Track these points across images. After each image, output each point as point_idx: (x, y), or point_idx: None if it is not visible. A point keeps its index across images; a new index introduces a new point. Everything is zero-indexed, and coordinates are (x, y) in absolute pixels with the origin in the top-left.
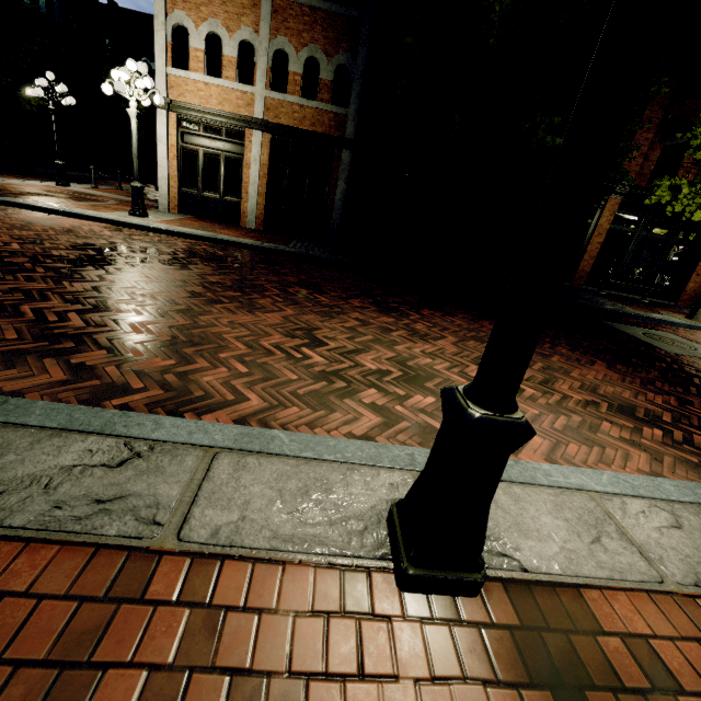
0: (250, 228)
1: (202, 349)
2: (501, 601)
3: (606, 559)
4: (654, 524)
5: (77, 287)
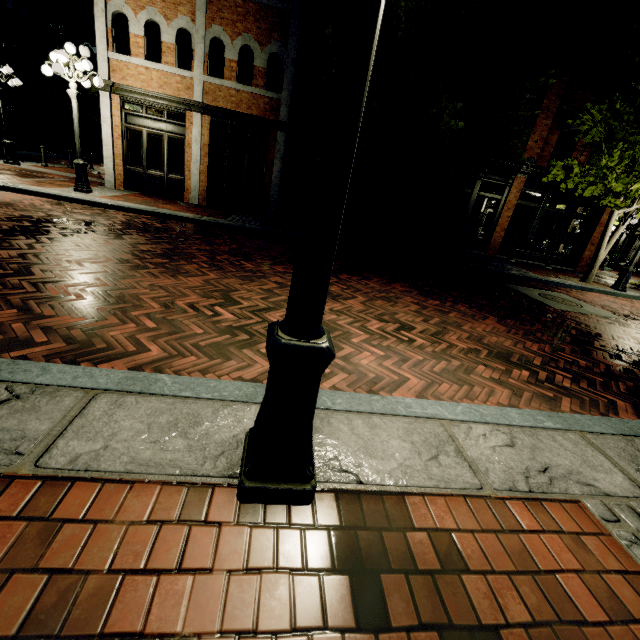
0: (193, 203)
1: (115, 308)
2: (331, 508)
3: (437, 472)
4: (491, 444)
5: (2, 254)
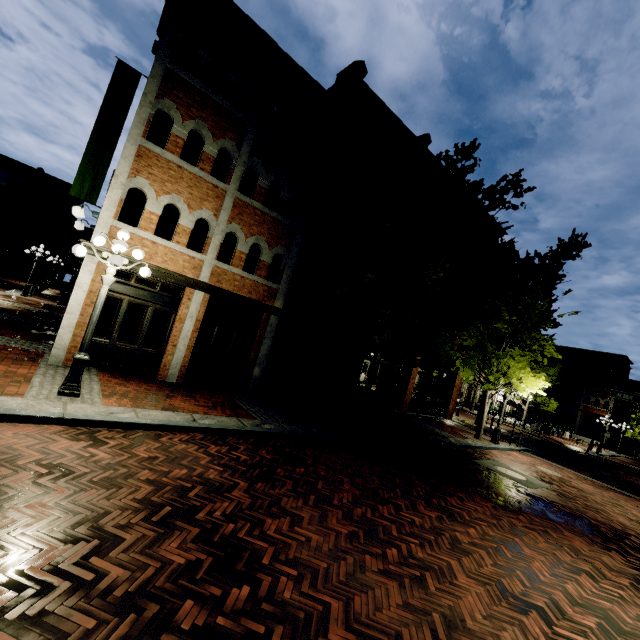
0: (171, 382)
1: None
2: None
3: None
4: None
5: None
